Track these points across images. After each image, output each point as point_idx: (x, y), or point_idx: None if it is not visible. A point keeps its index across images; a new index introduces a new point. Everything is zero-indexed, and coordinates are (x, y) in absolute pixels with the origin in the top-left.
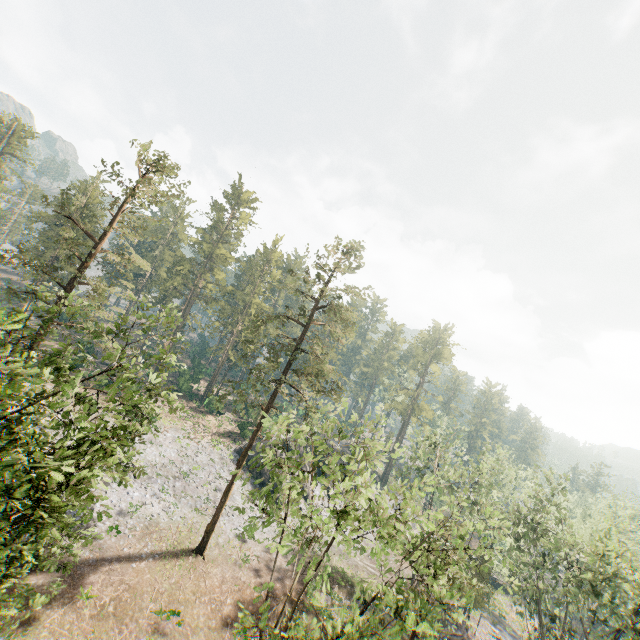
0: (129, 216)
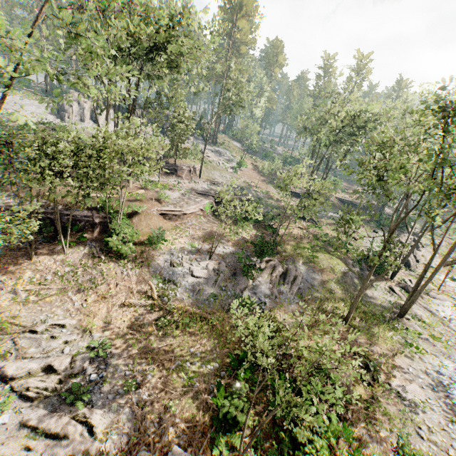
0: None
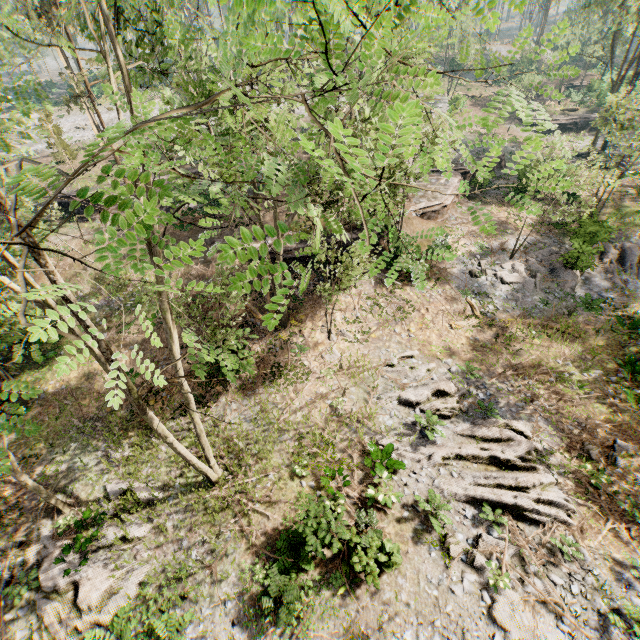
0: None
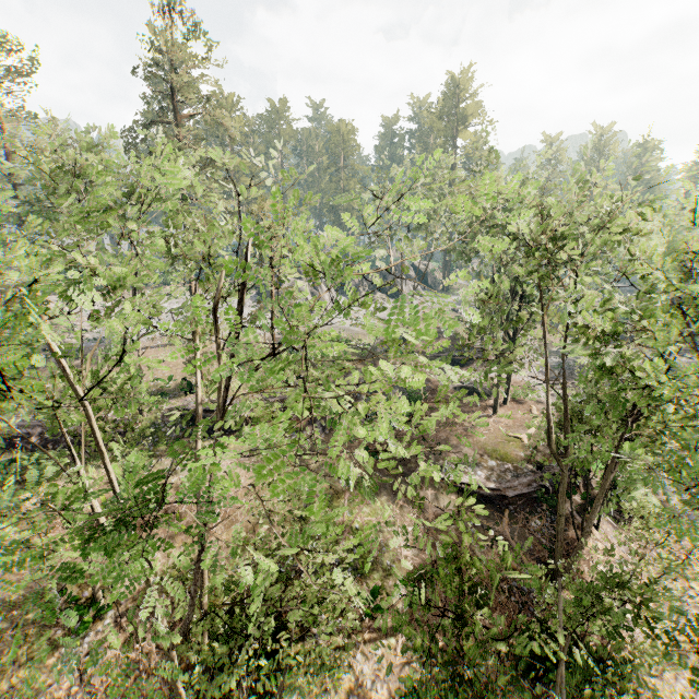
0: (19, 111)
